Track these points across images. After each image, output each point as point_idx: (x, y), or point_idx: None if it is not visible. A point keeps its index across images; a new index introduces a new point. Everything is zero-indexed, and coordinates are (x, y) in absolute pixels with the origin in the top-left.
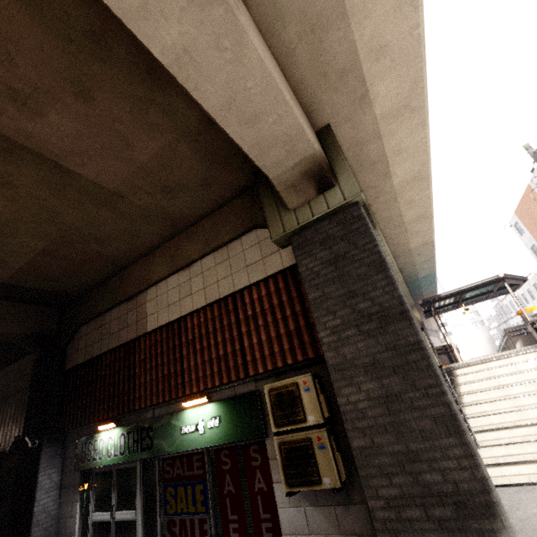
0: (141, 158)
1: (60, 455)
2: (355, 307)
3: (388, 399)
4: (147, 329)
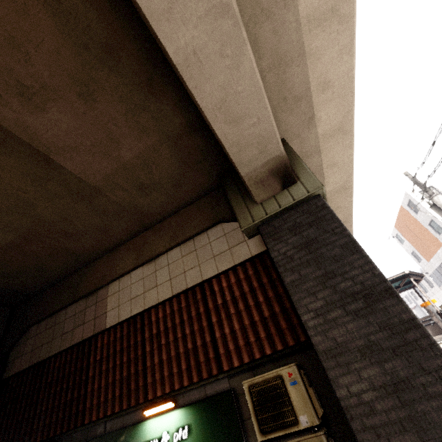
0: (125, 156)
1: None
2: (336, 287)
3: (396, 387)
4: (106, 325)
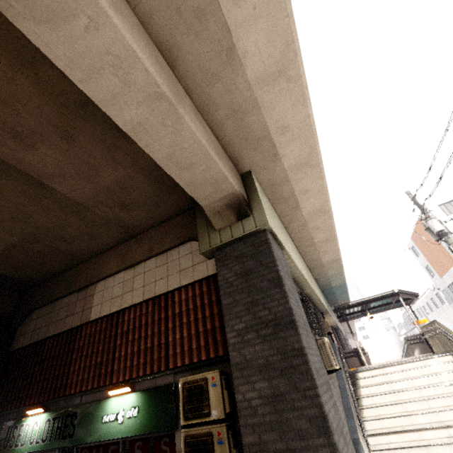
0: (106, 182)
1: None
2: (256, 314)
3: (275, 398)
4: (90, 318)
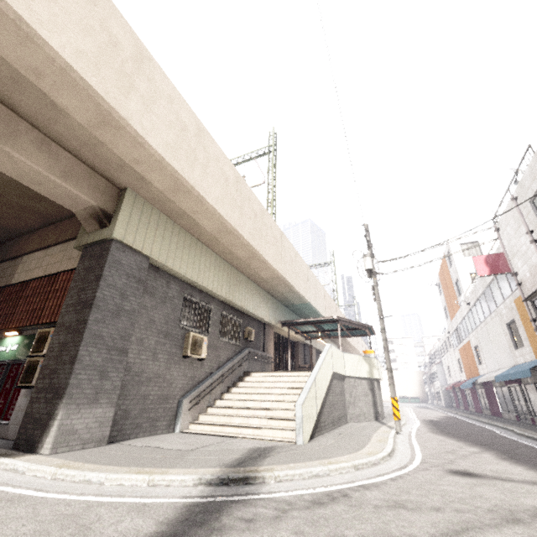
0: (5, 178)
1: None
2: (80, 296)
3: (63, 344)
4: (11, 282)
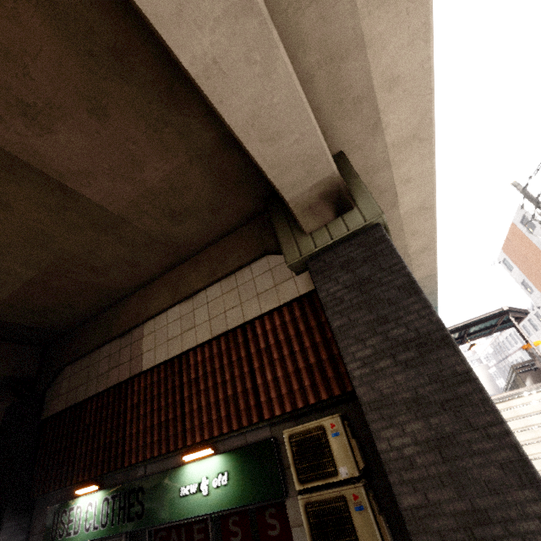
0: (151, 180)
1: (25, 529)
2: (387, 334)
3: (439, 443)
4: (142, 368)
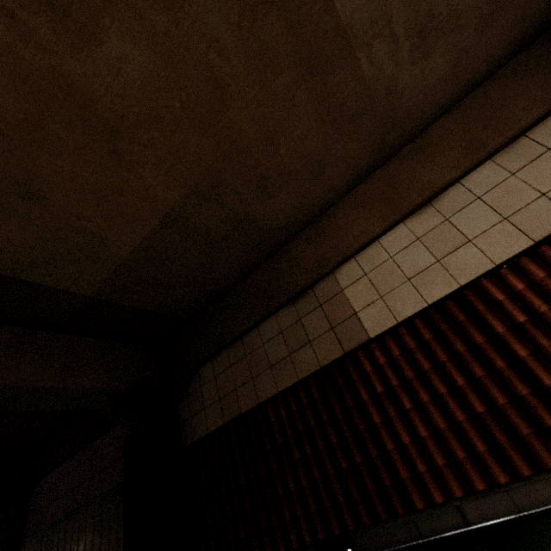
0: None
1: None
2: None
3: None
4: (368, 333)
